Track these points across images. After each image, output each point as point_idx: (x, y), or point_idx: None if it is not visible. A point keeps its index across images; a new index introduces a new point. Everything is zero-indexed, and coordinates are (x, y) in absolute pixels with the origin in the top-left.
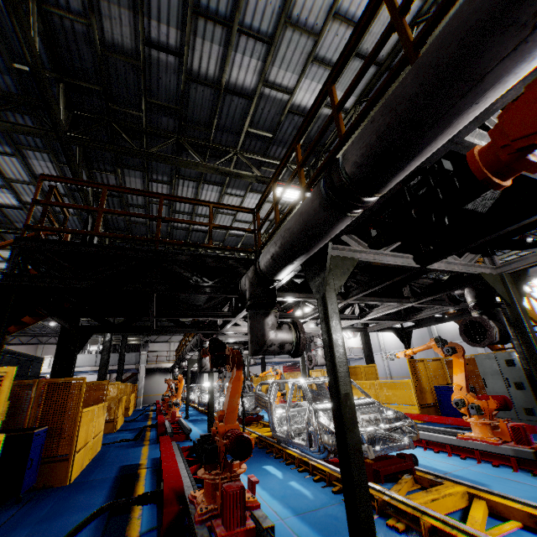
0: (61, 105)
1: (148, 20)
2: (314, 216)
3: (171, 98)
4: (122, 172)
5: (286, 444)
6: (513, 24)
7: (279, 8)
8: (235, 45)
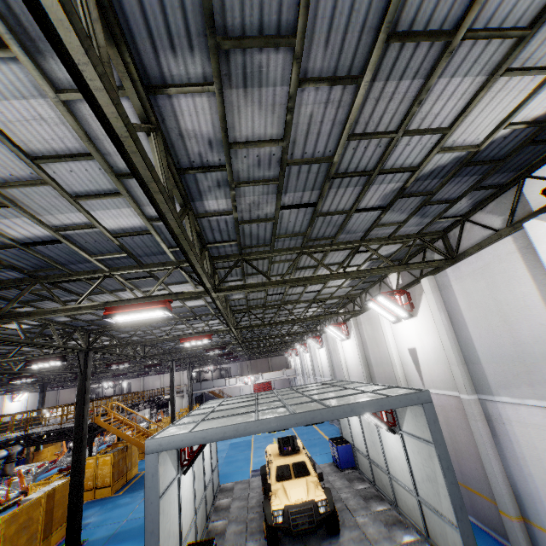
0: None
1: None
2: None
3: None
4: None
5: None
6: None
7: None
8: None
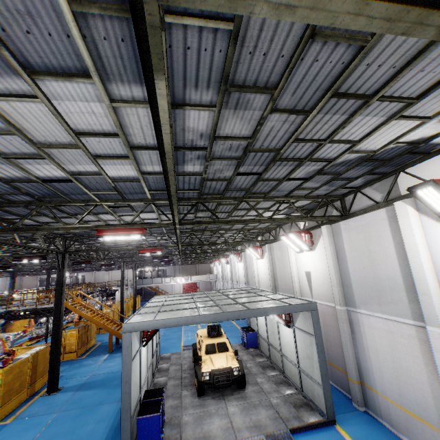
0: None
1: None
2: None
3: None
4: None
5: None
6: None
7: None
8: None
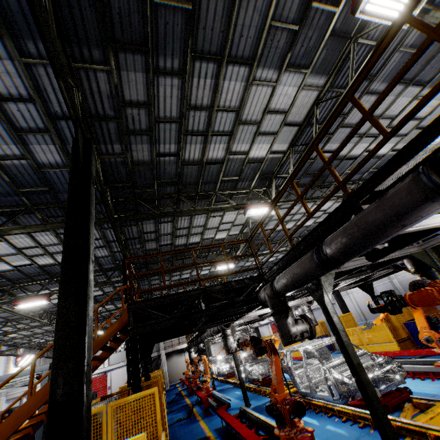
0: (109, 201)
1: (158, 145)
2: (313, 271)
3: (172, 176)
4: (141, 223)
5: (311, 397)
6: (395, 226)
7: (234, 118)
8: (209, 141)
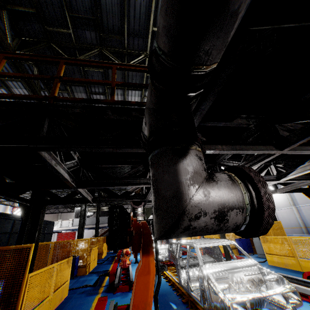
0: (7, 28)
1: None
2: None
3: (88, 9)
4: (71, 89)
5: None
6: None
7: None
8: None
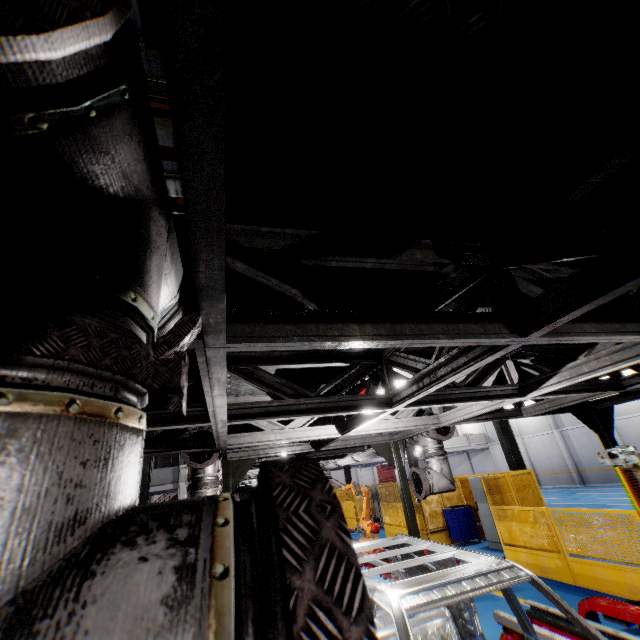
0: None
1: None
2: None
3: None
4: None
5: None
6: None
7: None
8: None
